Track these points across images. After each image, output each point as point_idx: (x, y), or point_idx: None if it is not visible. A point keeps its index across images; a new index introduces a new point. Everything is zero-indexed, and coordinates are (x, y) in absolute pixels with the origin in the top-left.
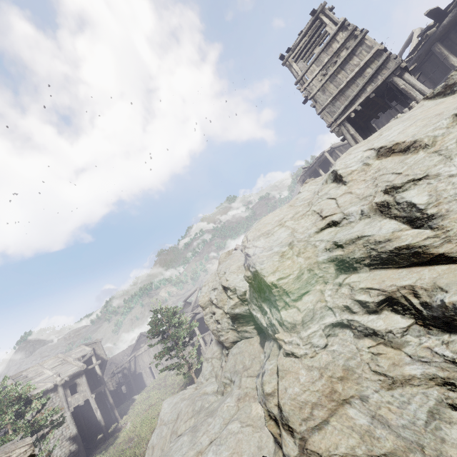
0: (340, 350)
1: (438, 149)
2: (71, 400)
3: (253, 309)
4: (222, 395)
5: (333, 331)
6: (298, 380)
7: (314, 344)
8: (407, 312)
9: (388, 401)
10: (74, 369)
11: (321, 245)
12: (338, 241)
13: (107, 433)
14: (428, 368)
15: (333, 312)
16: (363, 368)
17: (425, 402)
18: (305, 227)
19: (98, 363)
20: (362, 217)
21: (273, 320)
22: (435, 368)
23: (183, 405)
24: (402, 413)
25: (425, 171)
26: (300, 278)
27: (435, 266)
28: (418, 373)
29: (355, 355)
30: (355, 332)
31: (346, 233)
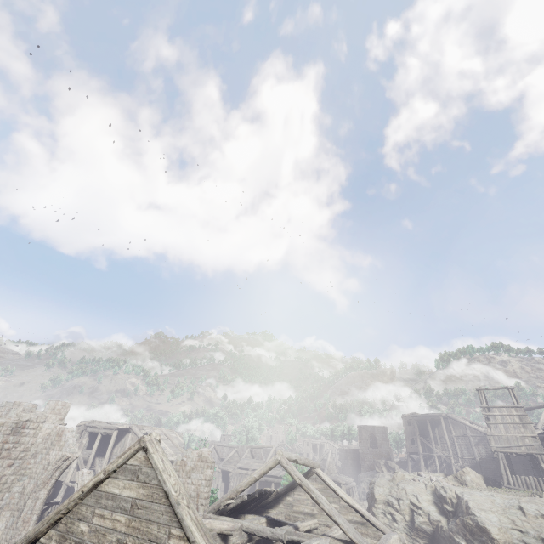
0: None
1: None
2: None
3: (457, 537)
4: None
5: None
6: None
7: None
8: None
9: None
10: None
11: (515, 536)
12: (525, 540)
13: None
14: None
15: None
16: None
17: None
18: (504, 521)
19: None
20: (534, 537)
21: None
22: None
23: None
24: None
25: None
26: (506, 543)
27: None
28: None
29: None
30: None
31: (528, 540)
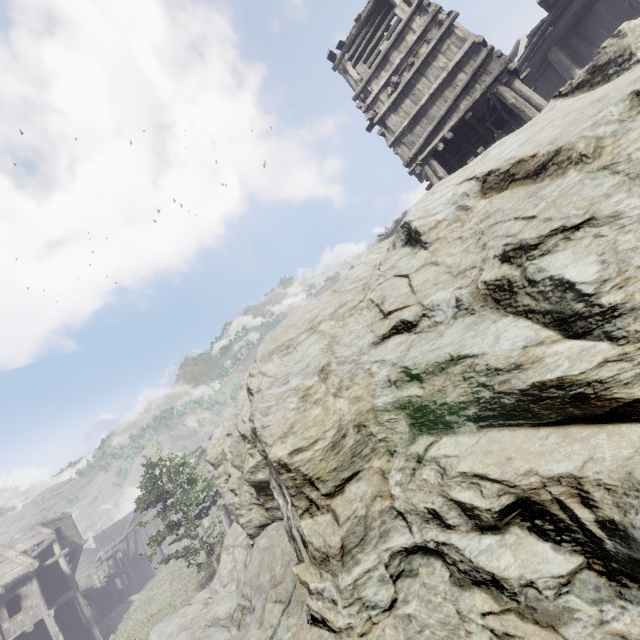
0: (422, 616)
1: (610, 162)
2: (8, 627)
3: (273, 487)
4: (238, 630)
5: (409, 563)
6: None
7: (368, 601)
8: (566, 536)
9: None
10: (16, 571)
11: (381, 372)
12: (412, 367)
13: None
14: None
15: (407, 523)
16: None
17: None
18: (355, 333)
19: (65, 553)
20: (458, 313)
21: (293, 530)
22: None
23: None
24: None
25: (588, 209)
26: (340, 445)
27: (621, 426)
28: None
29: (454, 632)
30: (454, 571)
31: (428, 349)
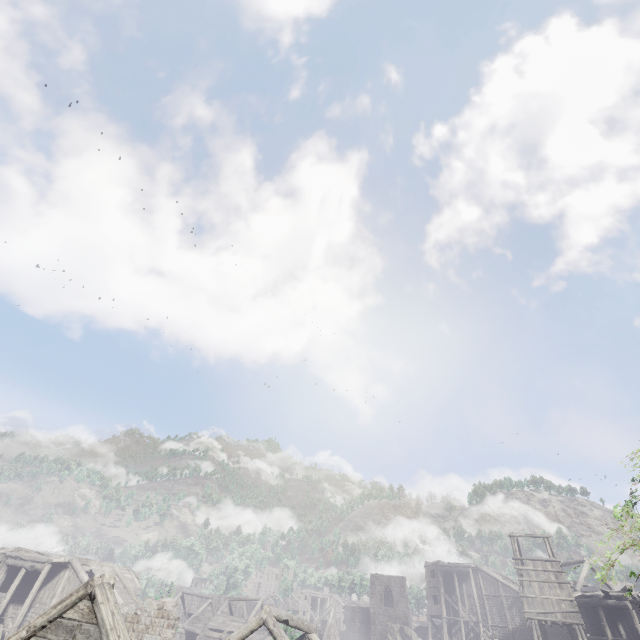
0: None
1: None
2: None
3: None
4: None
5: None
6: None
7: None
8: None
9: None
10: None
11: None
12: None
13: None
14: None
15: None
16: None
17: None
18: None
19: None
20: None
21: None
22: None
23: None
24: None
25: None
26: None
27: None
28: None
29: None
30: None
31: None
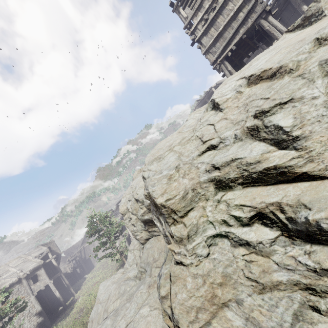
0: (219, 258)
1: (302, 73)
2: (34, 287)
3: (154, 219)
4: (139, 280)
5: (214, 241)
6: (185, 287)
7: (198, 254)
8: (274, 225)
9: (260, 304)
10: (34, 265)
11: (202, 167)
12: (216, 164)
13: (65, 305)
14: (292, 275)
15: (214, 225)
16: (239, 274)
17: (291, 305)
18: (190, 151)
19: (54, 257)
20: (235, 140)
21: (166, 232)
22: (298, 275)
23: (112, 288)
24: (271, 315)
25: (291, 95)
26: (185, 197)
27: (298, 183)
28: (284, 280)
29: (232, 262)
30: (232, 242)
31: (222, 156)
